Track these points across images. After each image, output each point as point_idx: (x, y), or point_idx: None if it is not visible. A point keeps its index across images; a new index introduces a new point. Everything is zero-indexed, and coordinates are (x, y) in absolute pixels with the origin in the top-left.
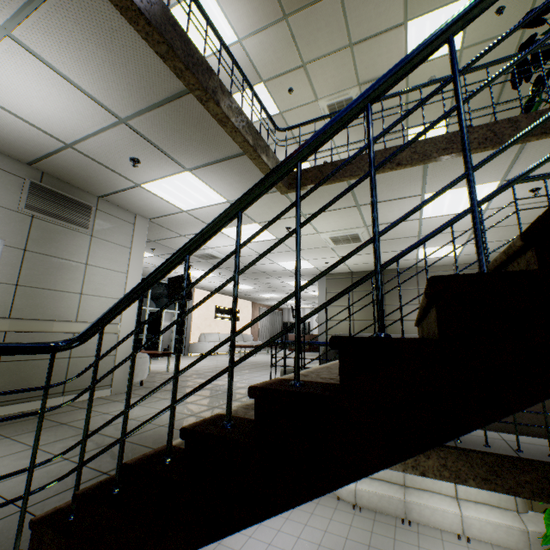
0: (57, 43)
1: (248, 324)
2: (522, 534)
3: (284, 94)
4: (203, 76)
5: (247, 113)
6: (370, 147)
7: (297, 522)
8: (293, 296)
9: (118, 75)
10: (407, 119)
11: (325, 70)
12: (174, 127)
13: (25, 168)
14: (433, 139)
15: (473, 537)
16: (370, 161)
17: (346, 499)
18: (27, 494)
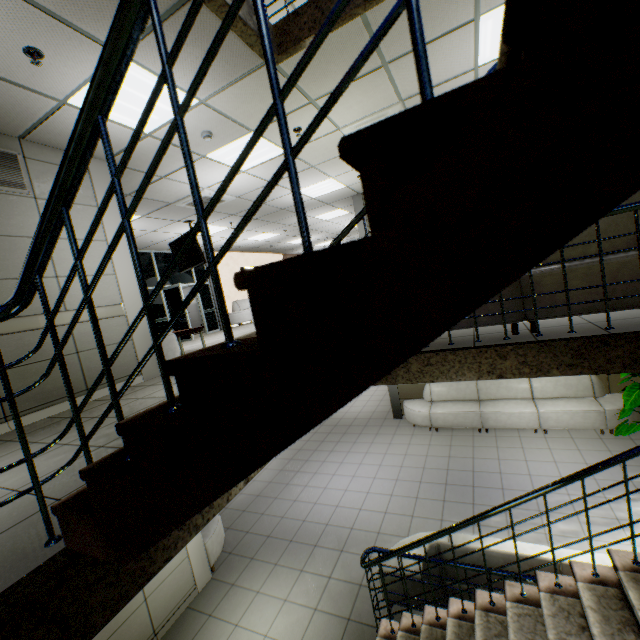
0: None
1: (217, 191)
2: (598, 415)
3: None
4: None
5: None
6: None
7: (377, 453)
8: (273, 115)
9: None
10: None
11: None
12: None
13: None
14: None
15: (549, 428)
16: None
17: (422, 425)
18: (37, 485)
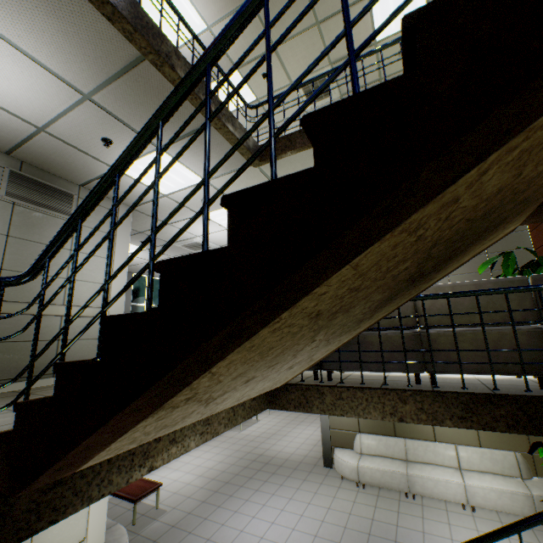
0: (9, 14)
1: (165, 219)
2: (526, 499)
3: (258, 80)
4: (154, 39)
5: None
6: (266, 31)
7: (301, 501)
8: (203, 184)
9: (73, 45)
10: None
11: (295, 52)
12: (138, 100)
13: (4, 158)
14: None
15: (477, 506)
16: (266, 44)
17: (349, 477)
18: None
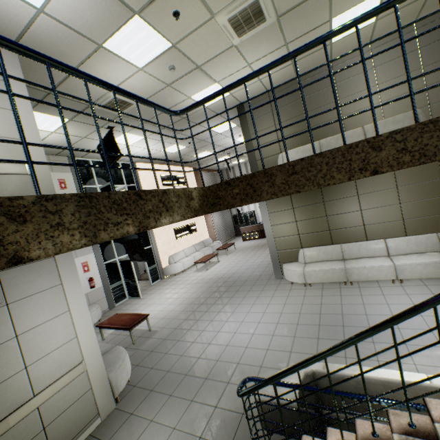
0: None
1: None
2: None
3: (169, 22)
4: None
5: (133, 58)
6: None
7: None
8: None
9: None
10: (331, 5)
11: None
12: None
13: None
14: (439, 122)
15: None
16: None
17: None
18: None
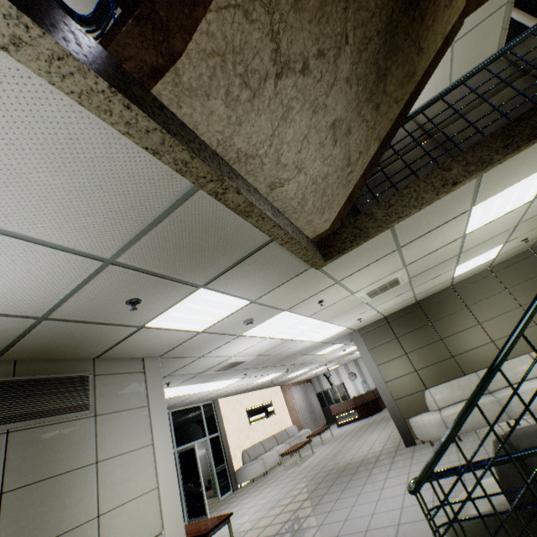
0: None
1: None
2: None
3: None
4: None
5: None
6: None
7: (399, 475)
8: None
9: None
10: None
11: None
12: None
13: None
14: None
15: None
16: None
17: (439, 436)
18: None
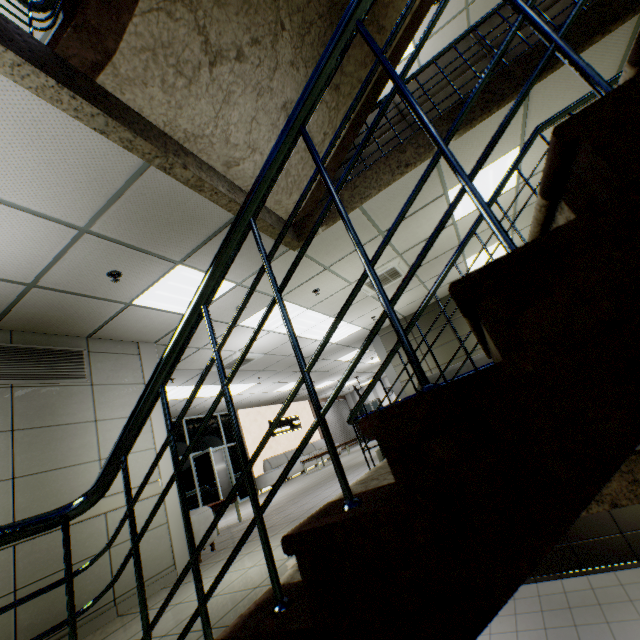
0: None
1: None
2: None
3: None
4: None
5: None
6: None
7: None
8: None
9: None
10: None
11: None
12: None
13: None
14: None
15: None
16: None
17: None
18: None
